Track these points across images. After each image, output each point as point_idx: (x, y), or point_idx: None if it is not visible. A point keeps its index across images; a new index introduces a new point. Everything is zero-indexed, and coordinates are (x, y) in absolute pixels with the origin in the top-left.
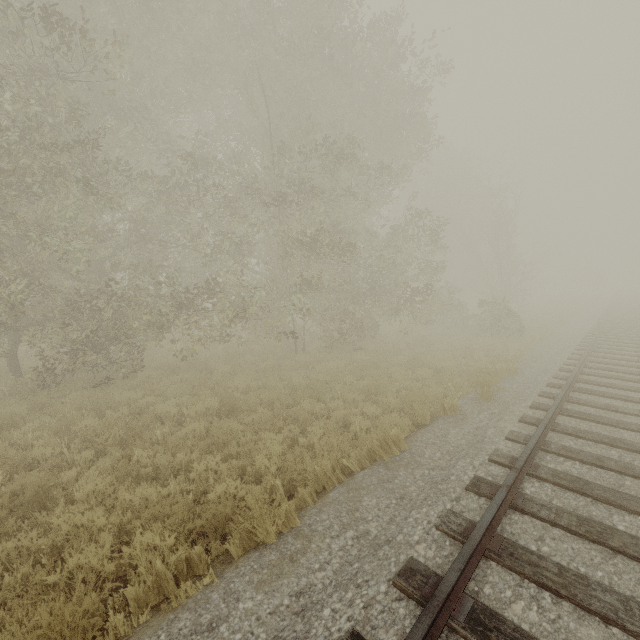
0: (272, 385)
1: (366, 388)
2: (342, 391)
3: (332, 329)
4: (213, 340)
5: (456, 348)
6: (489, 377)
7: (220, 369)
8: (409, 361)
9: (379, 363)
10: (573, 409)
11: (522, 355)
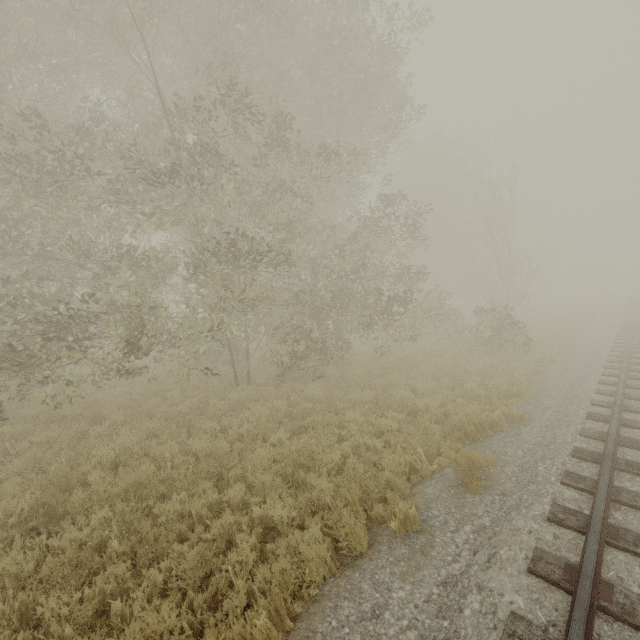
0: (159, 452)
1: (293, 457)
2: (252, 466)
3: (283, 353)
4: (114, 376)
5: (445, 371)
6: (475, 454)
7: (109, 420)
8: (374, 400)
9: (336, 401)
10: (628, 524)
11: (530, 384)
